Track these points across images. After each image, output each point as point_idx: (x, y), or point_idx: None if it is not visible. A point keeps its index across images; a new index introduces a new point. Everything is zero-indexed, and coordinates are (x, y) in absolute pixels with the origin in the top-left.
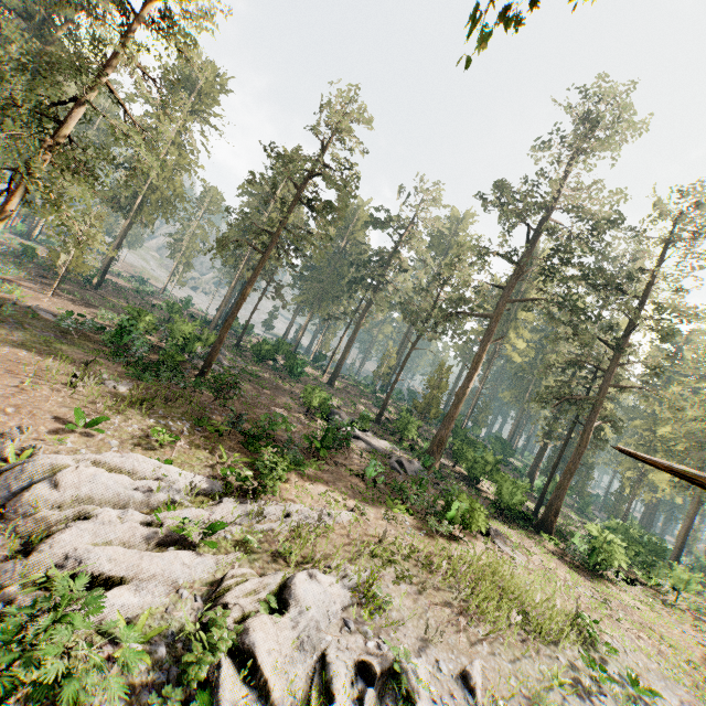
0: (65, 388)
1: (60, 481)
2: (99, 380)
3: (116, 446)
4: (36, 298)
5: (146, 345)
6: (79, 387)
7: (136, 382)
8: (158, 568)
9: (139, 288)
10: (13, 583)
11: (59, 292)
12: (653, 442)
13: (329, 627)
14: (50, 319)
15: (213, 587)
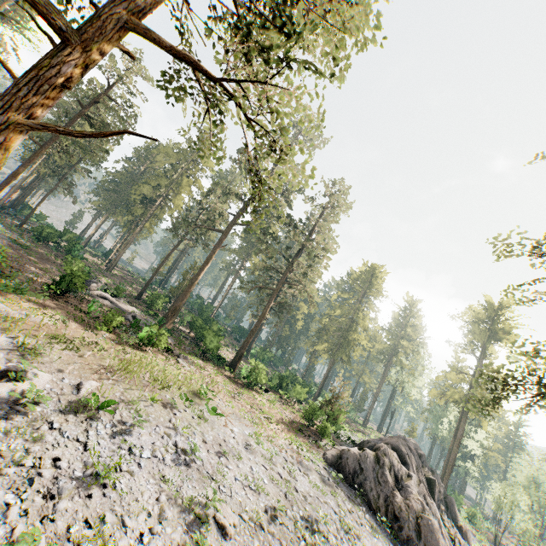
0: None
1: None
2: None
3: None
4: None
5: None
6: None
7: None
8: None
9: None
10: None
11: None
12: (324, 331)
13: None
14: None
15: None
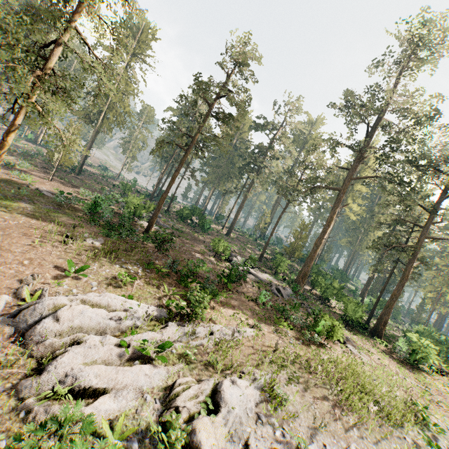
0: (61, 245)
1: (59, 316)
2: (82, 238)
3: (95, 286)
4: (41, 182)
5: (111, 213)
6: (70, 244)
7: (106, 238)
8: (129, 380)
9: (104, 174)
10: (31, 395)
11: (55, 178)
12: (448, 274)
13: (247, 420)
14: (50, 196)
15: (166, 391)
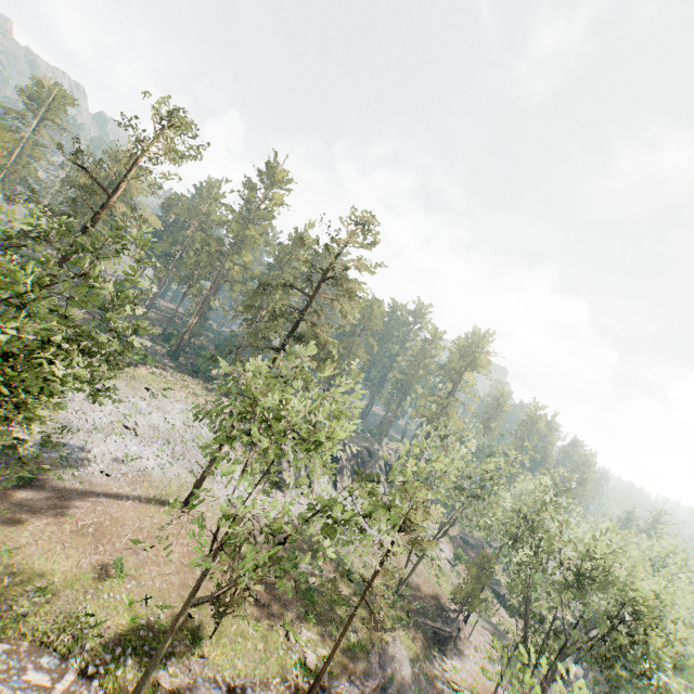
0: None
1: None
2: None
3: None
4: None
5: None
6: None
7: None
8: None
9: None
10: None
11: None
12: None
13: None
14: None
15: None
